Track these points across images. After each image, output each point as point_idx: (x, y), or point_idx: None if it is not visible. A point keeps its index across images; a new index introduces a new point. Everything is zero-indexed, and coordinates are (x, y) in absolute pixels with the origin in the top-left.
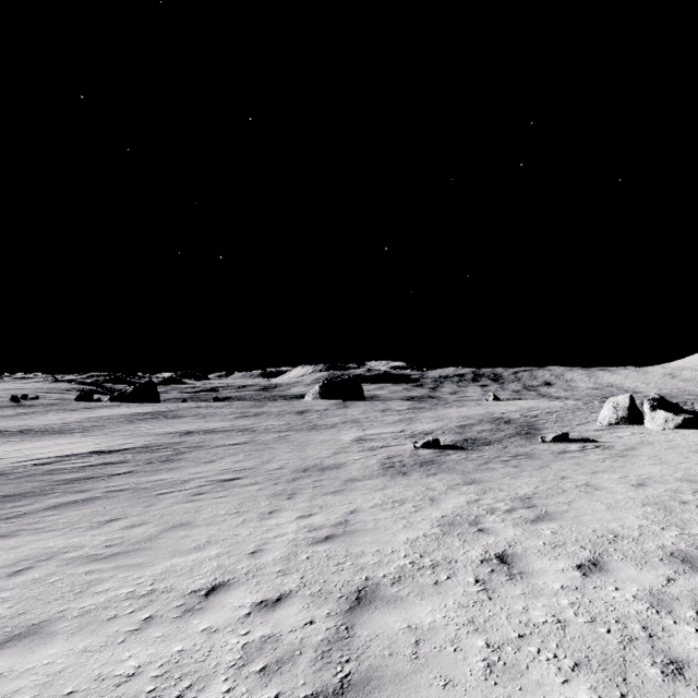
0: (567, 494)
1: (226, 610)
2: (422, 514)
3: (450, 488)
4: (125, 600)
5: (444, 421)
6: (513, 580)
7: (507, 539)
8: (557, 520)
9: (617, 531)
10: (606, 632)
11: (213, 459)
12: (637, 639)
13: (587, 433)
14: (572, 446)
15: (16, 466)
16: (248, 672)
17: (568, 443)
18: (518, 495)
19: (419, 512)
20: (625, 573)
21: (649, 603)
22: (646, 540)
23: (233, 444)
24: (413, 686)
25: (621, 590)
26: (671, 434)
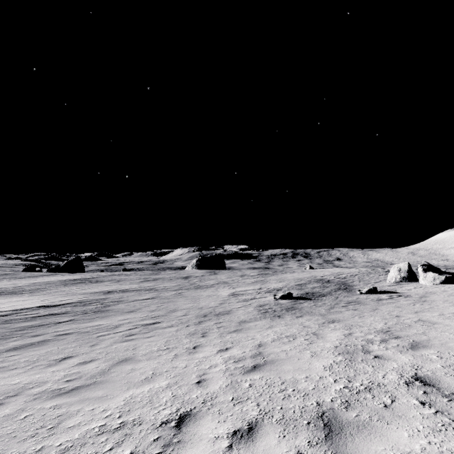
0: (415, 327)
1: (205, 442)
2: (317, 345)
3: (321, 325)
4: (100, 435)
5: (285, 282)
6: None
7: (407, 363)
8: (431, 347)
9: None
10: None
11: (133, 309)
12: None
13: (385, 287)
14: (382, 296)
15: None
16: None
17: (378, 294)
18: (378, 329)
19: (313, 343)
20: None
21: None
22: None
23: (145, 299)
24: None
25: None
26: (441, 287)
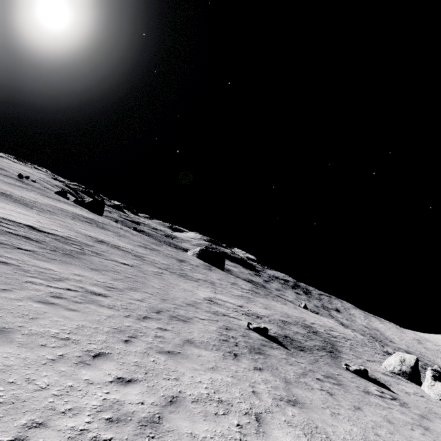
0: None
1: None
2: None
3: (276, 402)
4: None
5: (271, 311)
6: None
7: None
8: None
9: None
10: None
11: (100, 268)
12: None
13: (377, 374)
14: (371, 386)
15: None
16: None
17: (367, 380)
18: None
19: None
20: None
21: None
22: None
23: (123, 263)
24: None
25: None
26: None
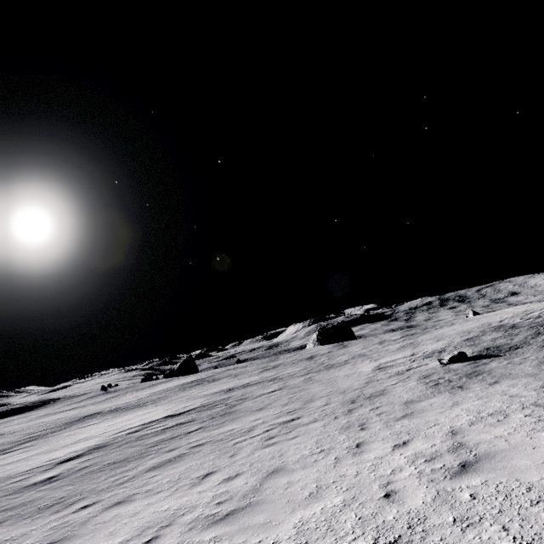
0: None
1: None
2: None
3: (540, 391)
4: None
5: (446, 339)
6: None
7: None
8: None
9: None
10: None
11: (262, 406)
12: None
13: None
14: None
15: (115, 436)
16: None
17: None
18: None
19: None
20: None
21: None
22: None
23: (271, 391)
24: None
25: None
26: None
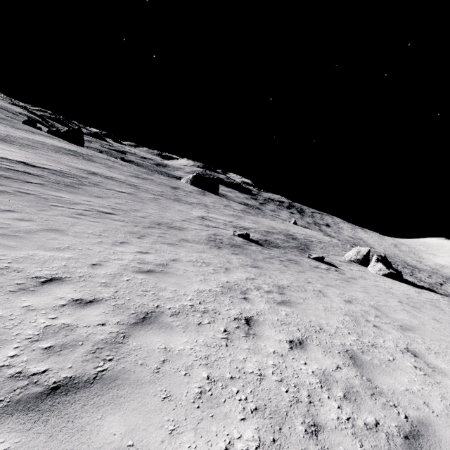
0: (306, 293)
1: (50, 297)
2: (216, 276)
3: (242, 266)
4: None
5: (258, 225)
6: (247, 338)
7: (258, 309)
8: (293, 307)
9: (323, 326)
10: (286, 391)
11: (102, 196)
12: (301, 402)
13: (335, 261)
14: (323, 265)
15: None
16: (36, 346)
17: (322, 263)
18: (278, 284)
19: (215, 274)
20: (315, 354)
21: (319, 379)
22: (336, 337)
23: (121, 191)
24: (143, 392)
25: (307, 365)
26: (379, 278)
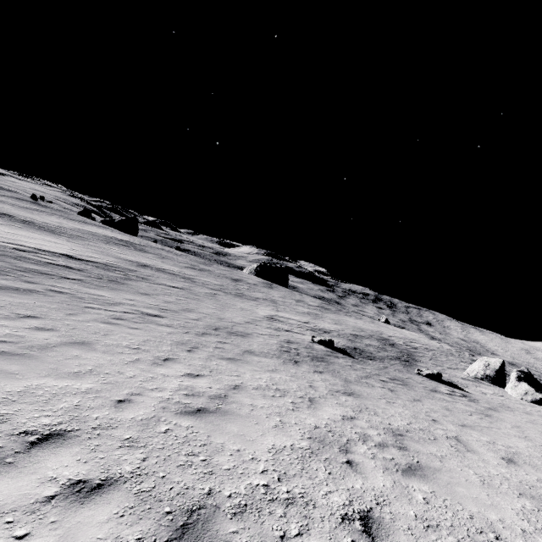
0: (439, 445)
1: (33, 478)
2: (298, 416)
3: (331, 393)
4: None
5: (342, 326)
6: None
7: (375, 490)
8: (430, 481)
9: (498, 530)
10: None
11: (150, 293)
12: None
13: (455, 378)
14: (442, 387)
15: None
16: None
17: (439, 383)
18: (391, 427)
19: (295, 412)
20: None
21: None
22: None
23: (173, 286)
24: None
25: None
26: (528, 406)
